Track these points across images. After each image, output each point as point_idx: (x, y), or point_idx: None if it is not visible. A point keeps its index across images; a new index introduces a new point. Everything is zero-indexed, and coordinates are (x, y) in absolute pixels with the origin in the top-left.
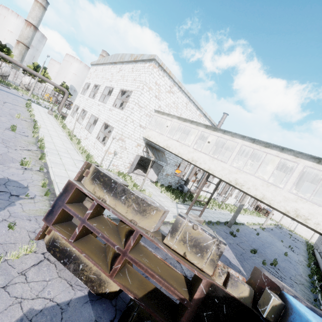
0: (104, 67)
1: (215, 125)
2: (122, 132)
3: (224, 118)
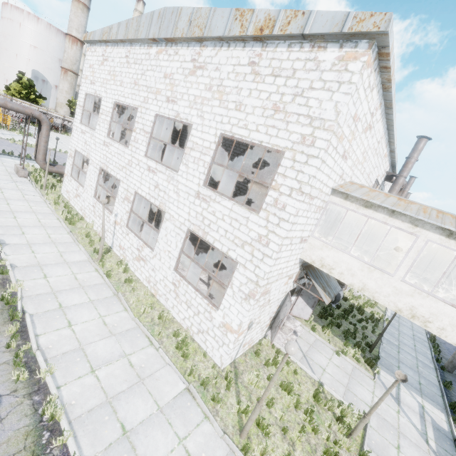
0: (132, 52)
1: (395, 163)
2: (268, 278)
3: (421, 150)
